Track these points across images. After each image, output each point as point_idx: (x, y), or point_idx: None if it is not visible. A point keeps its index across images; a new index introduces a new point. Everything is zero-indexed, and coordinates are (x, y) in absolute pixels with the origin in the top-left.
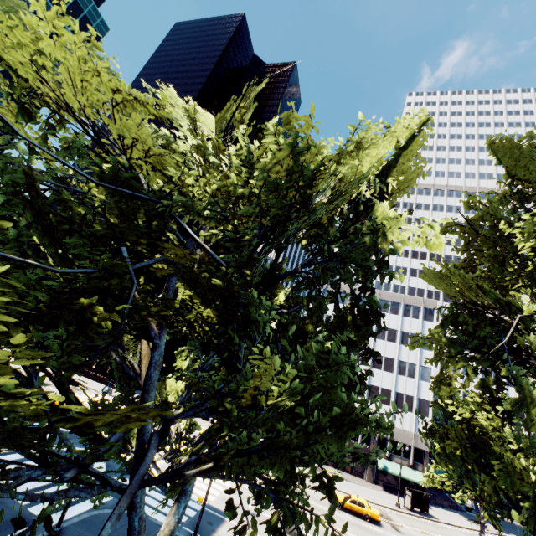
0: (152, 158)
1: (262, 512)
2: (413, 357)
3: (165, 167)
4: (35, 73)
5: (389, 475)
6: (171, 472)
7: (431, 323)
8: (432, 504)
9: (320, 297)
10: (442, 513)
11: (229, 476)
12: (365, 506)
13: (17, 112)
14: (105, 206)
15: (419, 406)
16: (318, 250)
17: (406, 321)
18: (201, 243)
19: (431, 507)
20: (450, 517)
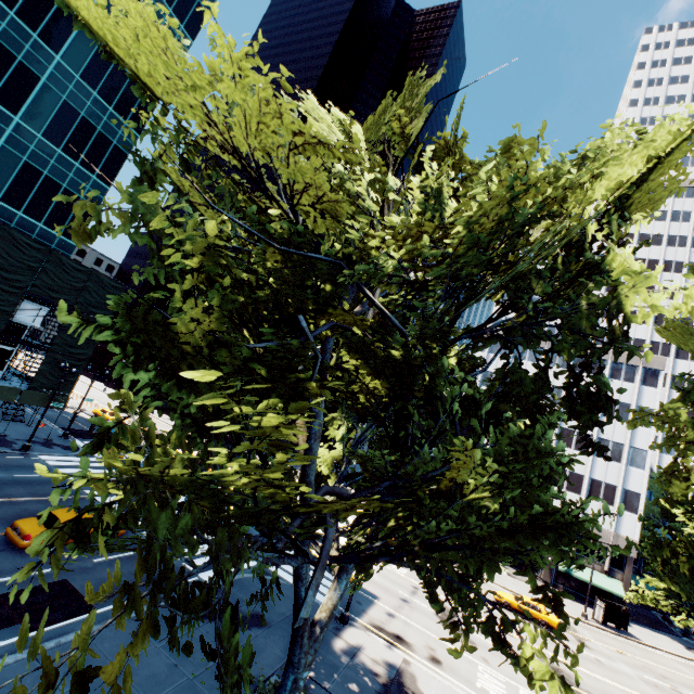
0: (323, 206)
1: (415, 600)
2: (620, 434)
3: (337, 215)
4: (201, 119)
5: (574, 579)
6: (359, 552)
7: (653, 390)
8: (632, 621)
9: (519, 369)
10: (647, 634)
11: (422, 563)
12: (541, 611)
13: (182, 165)
14: (274, 267)
15: (624, 499)
16: (513, 306)
17: (614, 385)
18: (381, 307)
19: (631, 624)
20: (659, 641)
